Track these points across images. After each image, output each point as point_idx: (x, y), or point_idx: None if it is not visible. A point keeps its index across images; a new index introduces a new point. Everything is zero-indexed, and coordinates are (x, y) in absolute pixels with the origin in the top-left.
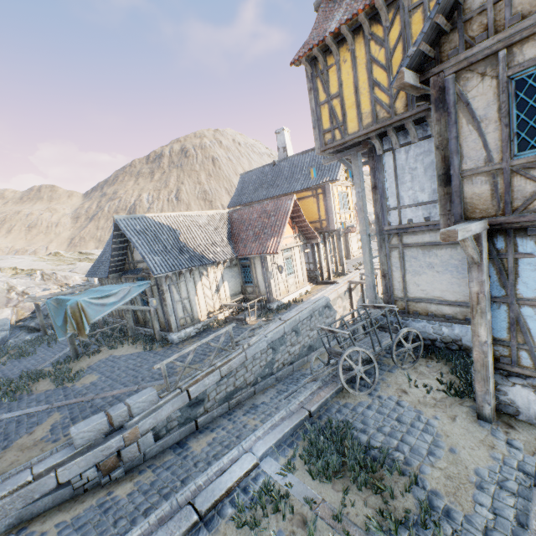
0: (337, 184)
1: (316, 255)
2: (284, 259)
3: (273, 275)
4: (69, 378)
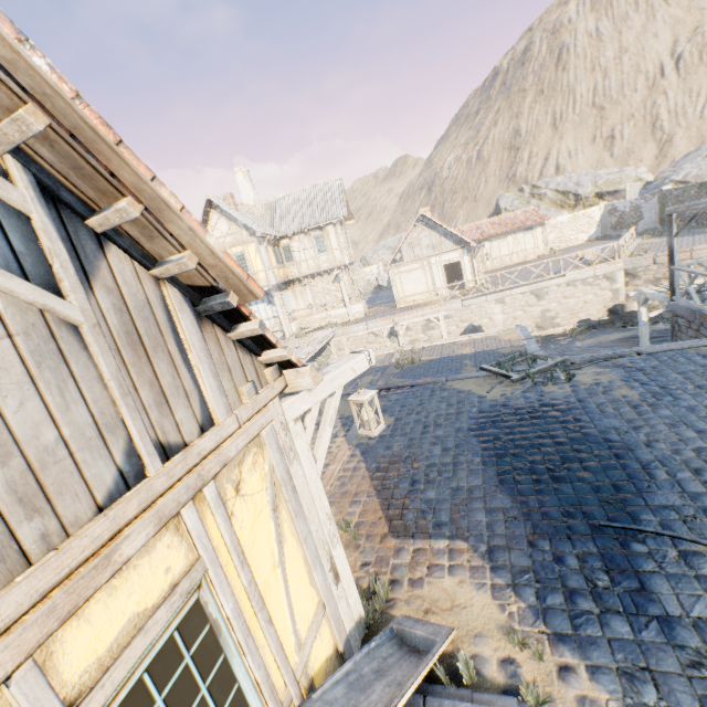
0: None
1: None
2: None
3: None
4: None
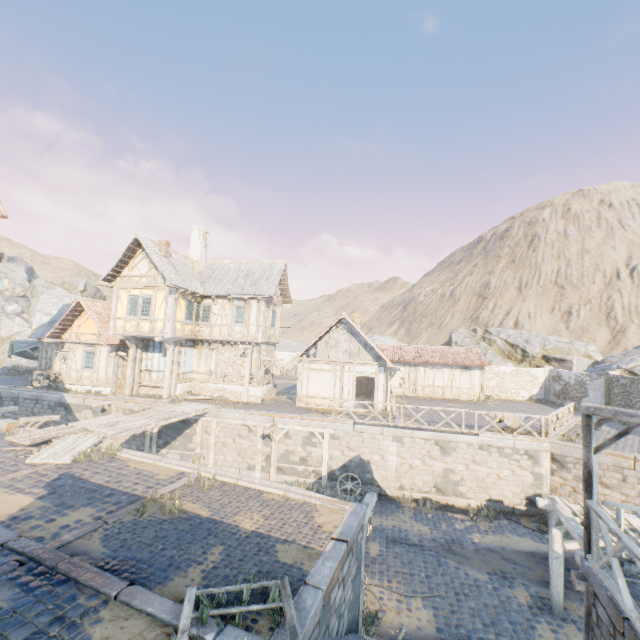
0: (131, 287)
1: (143, 363)
2: (84, 351)
3: (67, 361)
4: (7, 374)
